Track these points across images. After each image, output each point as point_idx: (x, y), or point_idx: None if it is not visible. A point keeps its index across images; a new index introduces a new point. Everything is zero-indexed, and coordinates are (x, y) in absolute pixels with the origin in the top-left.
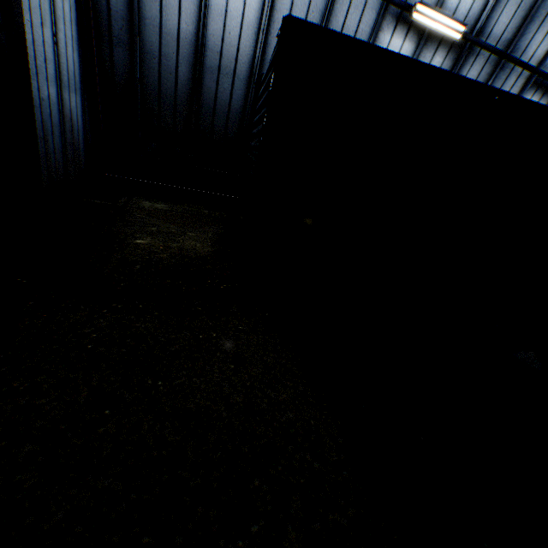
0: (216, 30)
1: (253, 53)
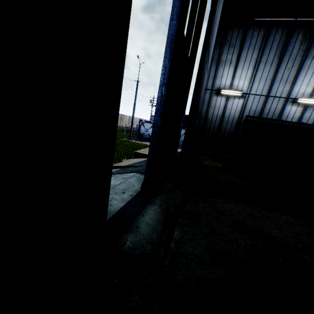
0: (227, 112)
1: (238, 116)
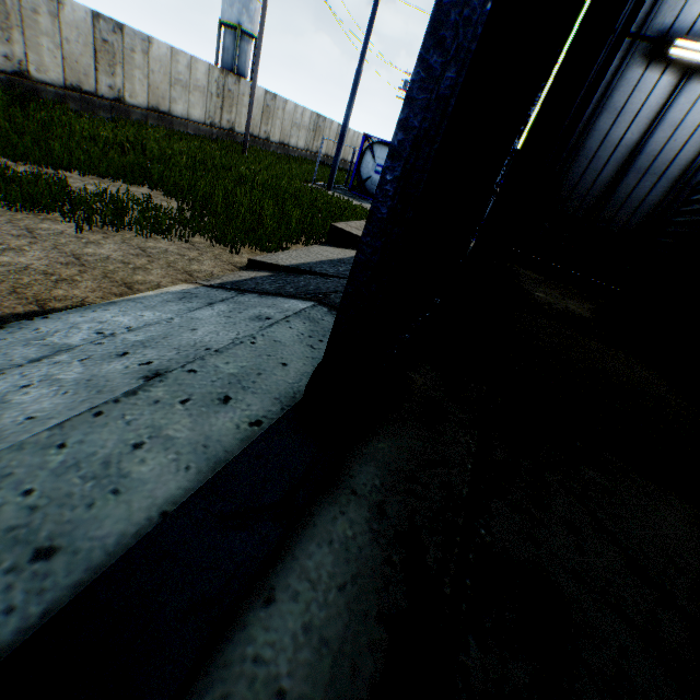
0: (660, 138)
1: (693, 157)
